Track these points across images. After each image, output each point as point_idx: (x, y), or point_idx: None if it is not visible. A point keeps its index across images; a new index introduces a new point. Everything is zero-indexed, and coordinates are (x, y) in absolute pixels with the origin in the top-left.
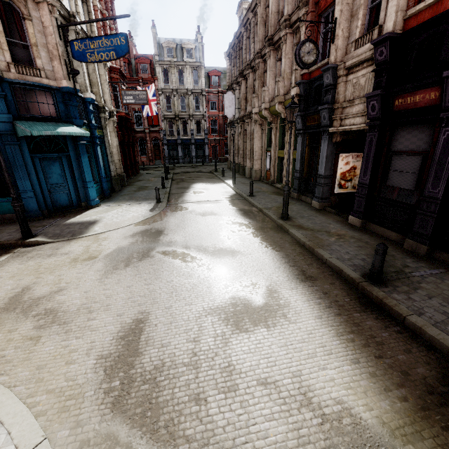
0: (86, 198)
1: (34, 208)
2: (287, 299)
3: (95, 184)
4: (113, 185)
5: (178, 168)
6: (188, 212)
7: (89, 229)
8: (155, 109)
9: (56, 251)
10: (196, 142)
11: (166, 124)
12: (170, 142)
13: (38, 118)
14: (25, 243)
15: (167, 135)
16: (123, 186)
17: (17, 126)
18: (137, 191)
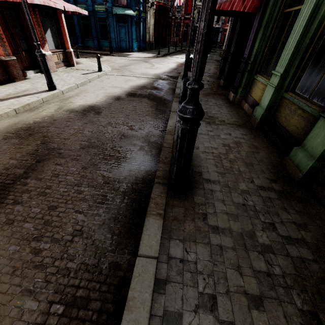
0: (132, 47)
1: (114, 46)
2: (162, 69)
3: (137, 42)
4: (146, 46)
5: (192, 48)
6: (166, 58)
7: (128, 55)
8: (182, 1)
9: (117, 57)
10: (213, 30)
11: (196, 13)
12: (196, 28)
13: (120, 6)
14: (110, 55)
15: (195, 22)
16: (152, 49)
17: (113, 9)
18: (155, 51)
